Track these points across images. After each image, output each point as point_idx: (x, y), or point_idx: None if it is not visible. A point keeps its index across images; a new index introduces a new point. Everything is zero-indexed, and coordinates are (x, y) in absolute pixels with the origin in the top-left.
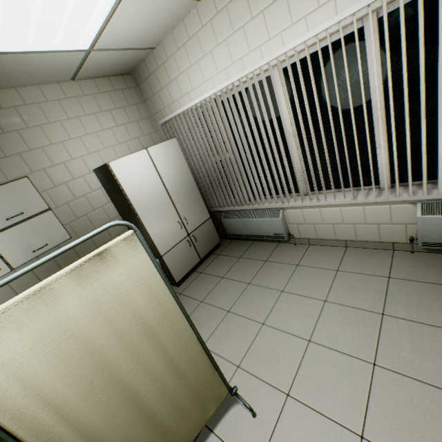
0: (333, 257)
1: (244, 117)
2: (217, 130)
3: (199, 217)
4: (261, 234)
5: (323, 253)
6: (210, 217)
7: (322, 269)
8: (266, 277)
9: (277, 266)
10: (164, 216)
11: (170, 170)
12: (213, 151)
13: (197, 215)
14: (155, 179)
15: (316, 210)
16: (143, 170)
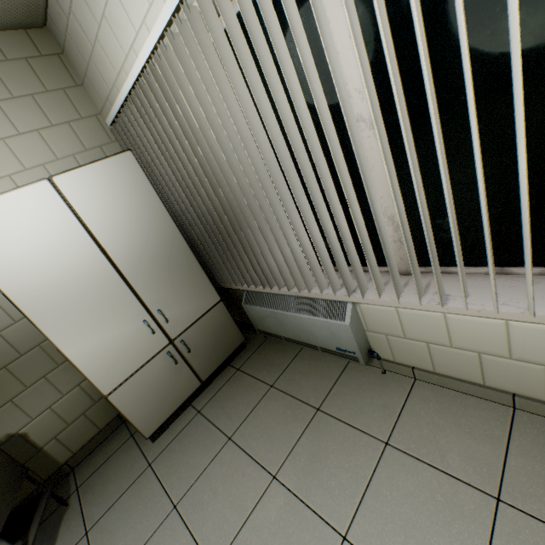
0: (481, 438)
1: (243, 83)
2: (197, 127)
3: (195, 305)
4: (312, 342)
5: (451, 415)
6: (222, 301)
7: (453, 481)
8: (312, 466)
9: (339, 433)
10: (107, 316)
11: (120, 220)
12: (201, 176)
13: (191, 300)
14: (80, 243)
15: (435, 315)
16: (42, 227)
